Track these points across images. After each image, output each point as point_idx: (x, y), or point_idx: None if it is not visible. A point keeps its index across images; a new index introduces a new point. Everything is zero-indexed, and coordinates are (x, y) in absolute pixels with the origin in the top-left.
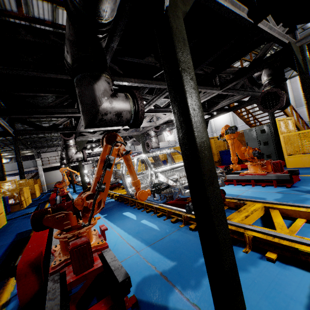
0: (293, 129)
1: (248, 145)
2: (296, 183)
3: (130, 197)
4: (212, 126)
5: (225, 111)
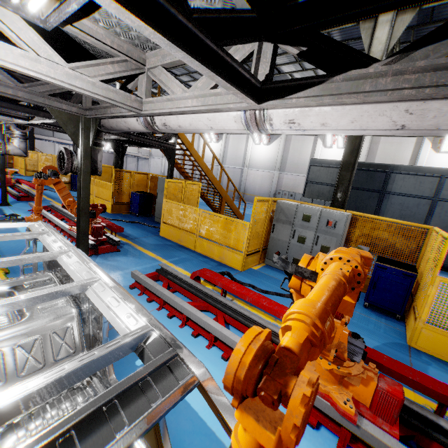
0: (196, 196)
1: (158, 196)
2: (109, 253)
3: None
4: (199, 153)
5: (135, 145)
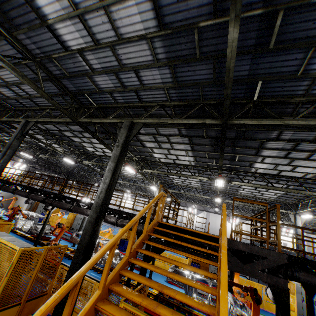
0: None
1: (210, 267)
2: None
3: (178, 303)
4: None
5: None
